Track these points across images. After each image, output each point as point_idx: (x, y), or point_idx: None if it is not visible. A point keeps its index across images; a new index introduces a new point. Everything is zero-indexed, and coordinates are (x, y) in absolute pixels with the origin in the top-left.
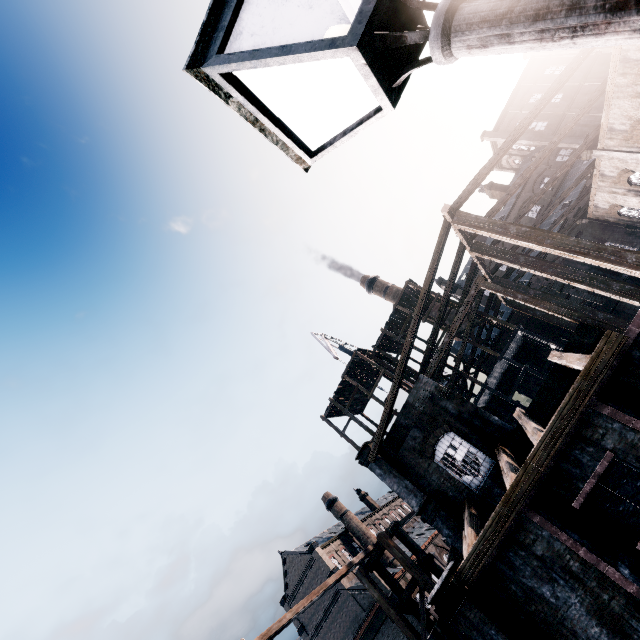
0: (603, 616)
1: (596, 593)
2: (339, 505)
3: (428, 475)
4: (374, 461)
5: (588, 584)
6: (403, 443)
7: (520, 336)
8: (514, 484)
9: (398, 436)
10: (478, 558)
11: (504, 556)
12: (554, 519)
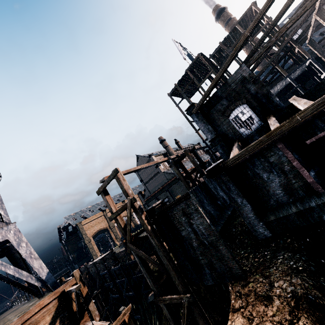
0: (287, 188)
1: (290, 179)
2: (166, 142)
3: (222, 125)
4: (195, 113)
5: (288, 176)
6: (214, 106)
7: (305, 67)
8: (279, 127)
9: (213, 102)
10: (238, 158)
11: (252, 160)
12: (290, 147)
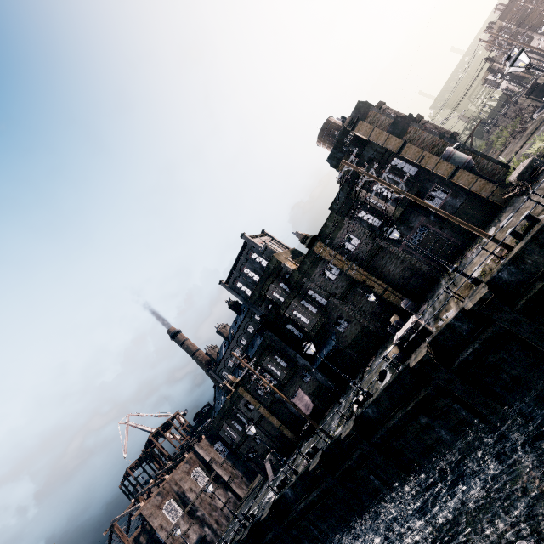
0: None
1: None
2: None
3: None
4: None
5: None
6: None
7: None
8: None
9: None
10: None
11: None
12: None
